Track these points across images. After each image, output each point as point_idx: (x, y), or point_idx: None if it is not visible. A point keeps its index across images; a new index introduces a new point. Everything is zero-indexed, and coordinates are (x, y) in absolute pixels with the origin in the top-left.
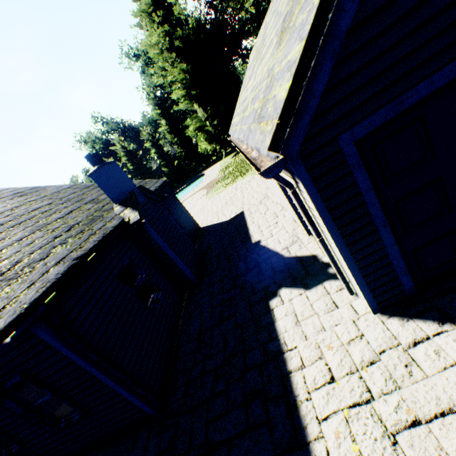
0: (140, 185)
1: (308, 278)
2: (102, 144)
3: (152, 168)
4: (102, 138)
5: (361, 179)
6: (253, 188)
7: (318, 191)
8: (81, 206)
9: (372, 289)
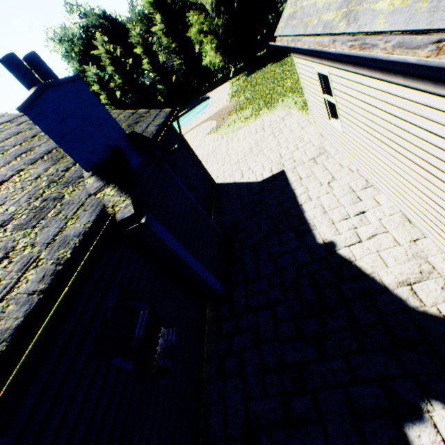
0: (132, 131)
1: None
2: (82, 45)
3: (144, 84)
4: (82, 37)
5: None
6: (293, 132)
7: None
8: (22, 168)
9: None
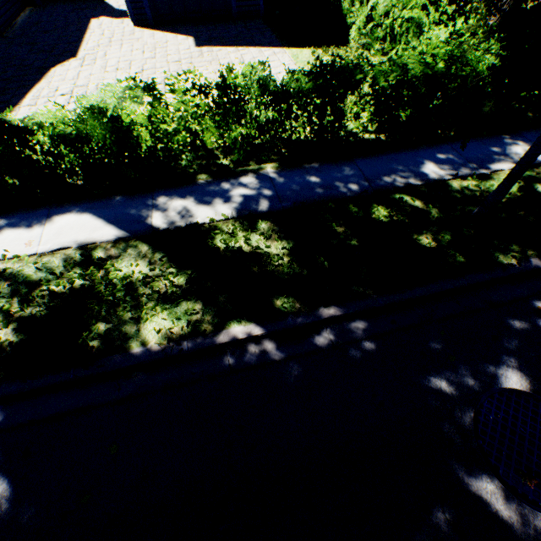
0: None
1: (120, 17)
2: None
3: None
4: None
5: None
6: None
7: None
8: None
9: (133, 9)
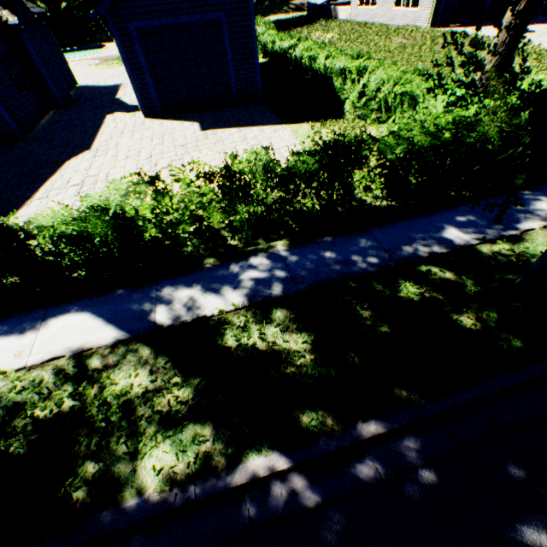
0: None
1: (132, 111)
2: None
3: None
4: None
5: (138, 46)
6: None
7: (120, 42)
8: None
9: (144, 104)
